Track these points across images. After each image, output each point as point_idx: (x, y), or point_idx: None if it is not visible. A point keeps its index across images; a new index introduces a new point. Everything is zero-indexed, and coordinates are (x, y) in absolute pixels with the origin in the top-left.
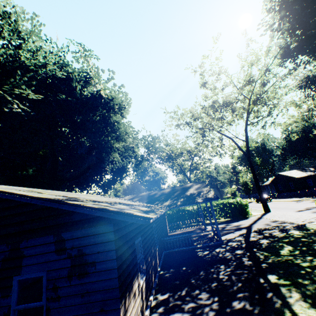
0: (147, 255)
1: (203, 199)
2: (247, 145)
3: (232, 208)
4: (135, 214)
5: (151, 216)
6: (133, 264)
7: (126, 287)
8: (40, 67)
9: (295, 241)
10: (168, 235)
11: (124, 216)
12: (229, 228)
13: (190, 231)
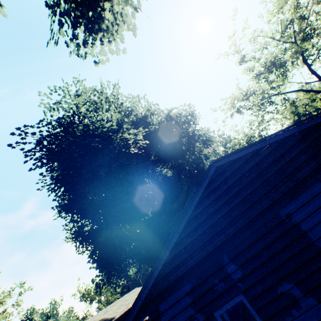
0: None
1: None
2: None
3: None
4: None
5: None
6: None
7: None
8: (126, 117)
9: None
10: None
11: None
12: None
13: None
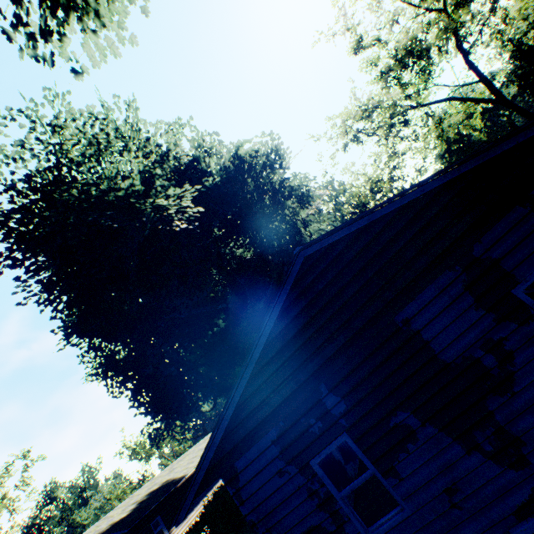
0: None
1: None
2: (488, 85)
3: None
4: None
5: None
6: None
7: None
8: (160, 164)
9: None
10: None
11: None
12: None
13: None
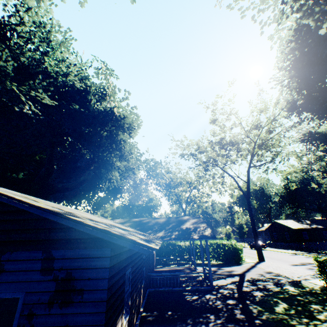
0: (133, 290)
1: (199, 236)
2: (247, 187)
3: (226, 251)
4: (139, 242)
5: (155, 246)
6: (120, 299)
7: (110, 326)
8: (61, 75)
9: (290, 298)
10: (154, 270)
11: (126, 242)
12: (221, 272)
13: (178, 269)
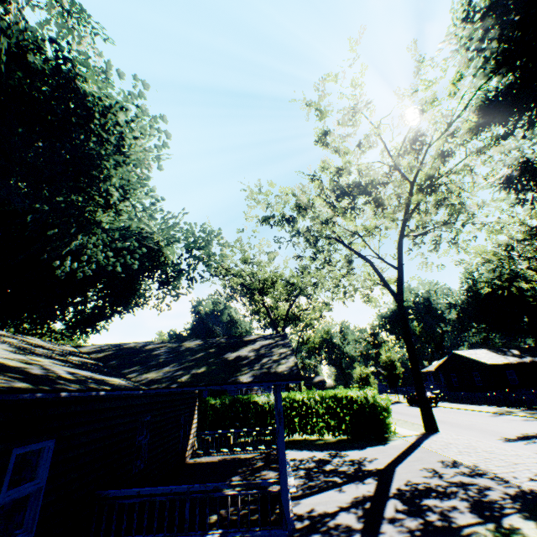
0: None
1: (256, 376)
2: (399, 278)
3: (355, 412)
4: None
5: None
6: None
7: None
8: None
9: None
10: (182, 463)
11: None
12: (335, 467)
13: (240, 460)
